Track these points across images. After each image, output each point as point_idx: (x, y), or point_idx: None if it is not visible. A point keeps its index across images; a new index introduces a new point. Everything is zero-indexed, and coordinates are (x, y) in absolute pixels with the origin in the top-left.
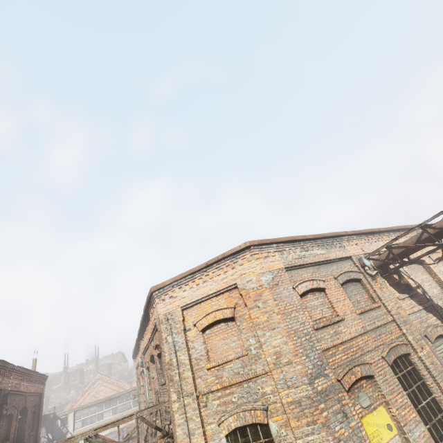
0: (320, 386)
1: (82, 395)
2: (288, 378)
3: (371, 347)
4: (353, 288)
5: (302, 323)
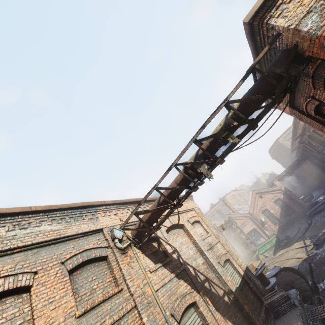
0: None
1: None
2: None
3: None
4: (92, 272)
5: None
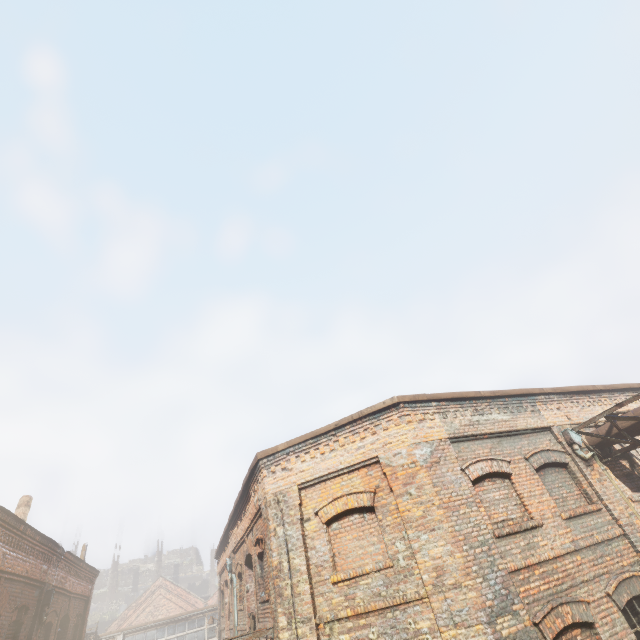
0: (506, 630)
1: (134, 609)
2: (455, 610)
3: (587, 576)
4: (555, 478)
5: (476, 525)
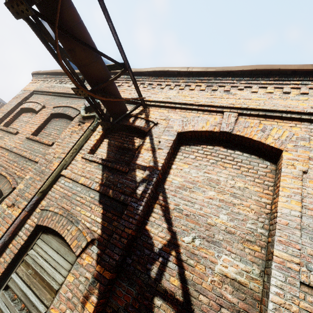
0: None
1: None
2: None
3: None
4: (61, 124)
5: None
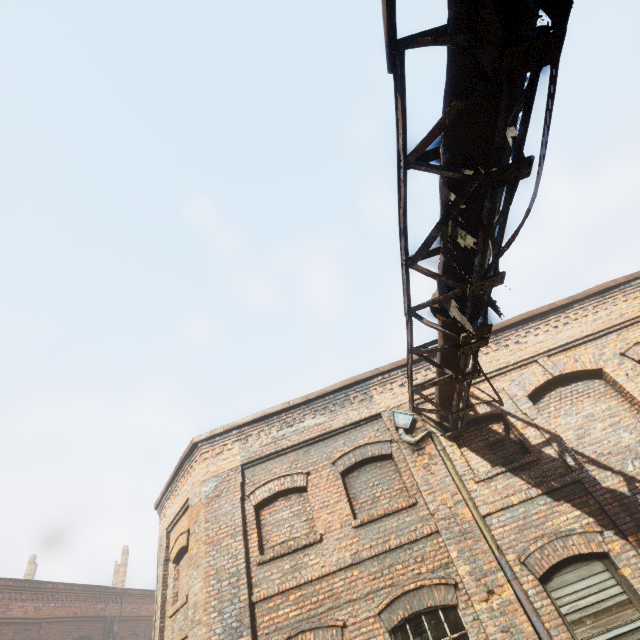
0: None
1: None
2: None
3: (359, 593)
4: (372, 475)
5: (234, 556)
